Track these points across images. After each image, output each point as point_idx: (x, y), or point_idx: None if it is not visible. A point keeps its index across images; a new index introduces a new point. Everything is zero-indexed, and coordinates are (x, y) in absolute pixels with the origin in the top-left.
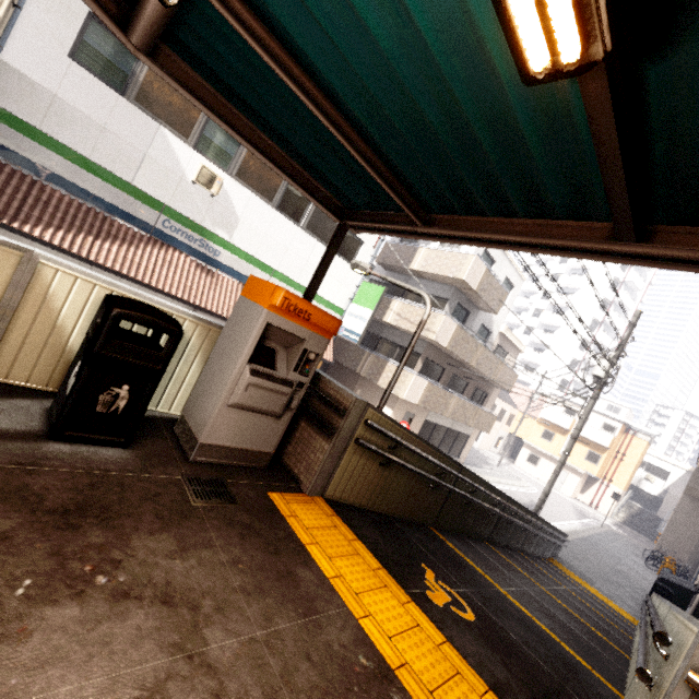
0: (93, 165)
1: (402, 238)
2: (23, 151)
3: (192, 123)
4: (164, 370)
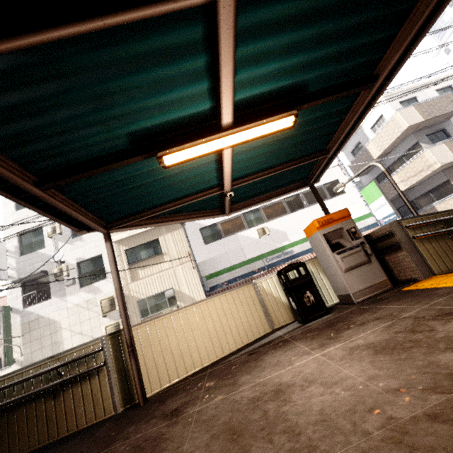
0: (233, 266)
1: (353, 155)
2: (218, 282)
3: (241, 222)
4: (311, 278)
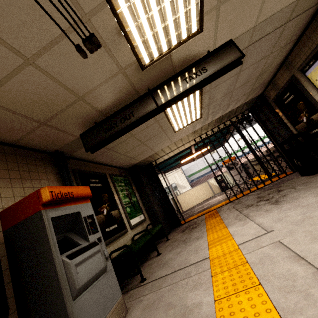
0: (200, 170)
1: None
2: (194, 178)
3: None
4: (223, 179)
